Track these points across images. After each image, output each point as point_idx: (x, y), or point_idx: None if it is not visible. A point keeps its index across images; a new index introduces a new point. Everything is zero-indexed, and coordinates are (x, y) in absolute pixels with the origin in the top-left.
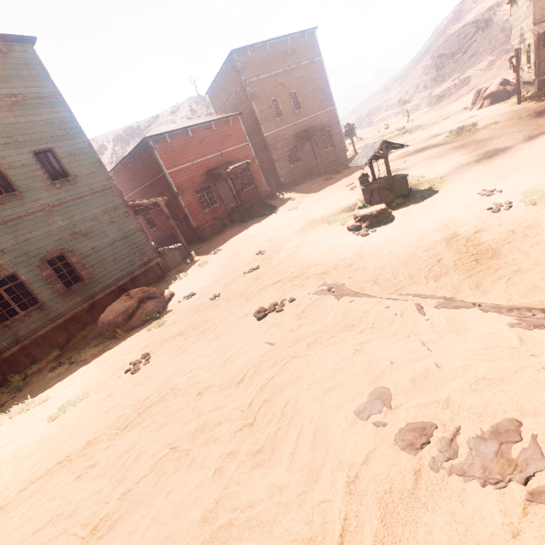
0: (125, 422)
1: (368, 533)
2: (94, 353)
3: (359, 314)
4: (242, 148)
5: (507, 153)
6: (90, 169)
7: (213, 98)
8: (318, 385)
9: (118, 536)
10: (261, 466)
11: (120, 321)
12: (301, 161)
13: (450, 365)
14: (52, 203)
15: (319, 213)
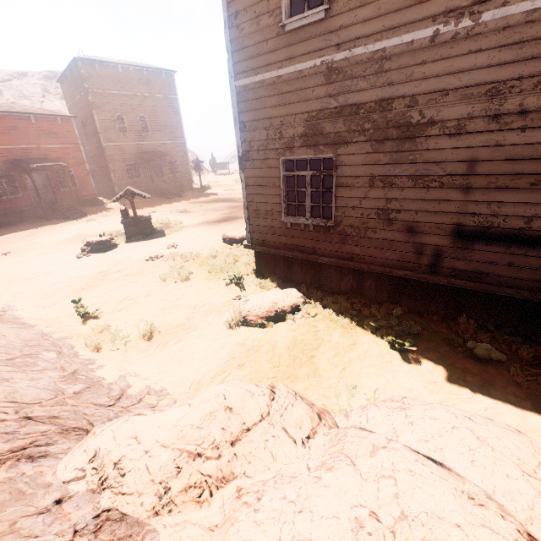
0: None
1: None
2: None
3: None
4: (70, 149)
5: (230, 222)
6: None
7: (64, 88)
8: None
9: None
10: None
11: None
12: (142, 178)
13: None
14: None
15: (95, 230)
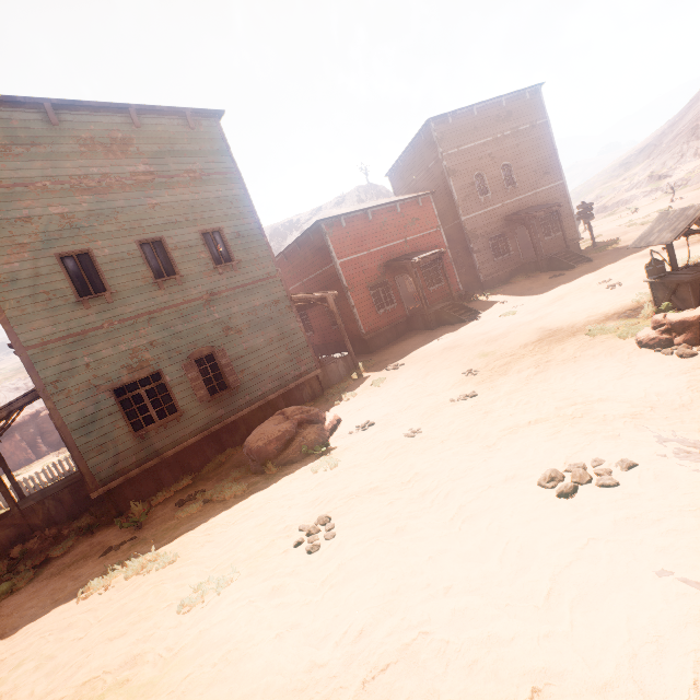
0: (333, 696)
1: None
2: (237, 493)
3: None
4: (431, 235)
5: None
6: (256, 254)
7: (394, 179)
8: None
9: None
10: None
11: (272, 450)
12: (511, 252)
13: None
14: (211, 291)
15: (563, 319)
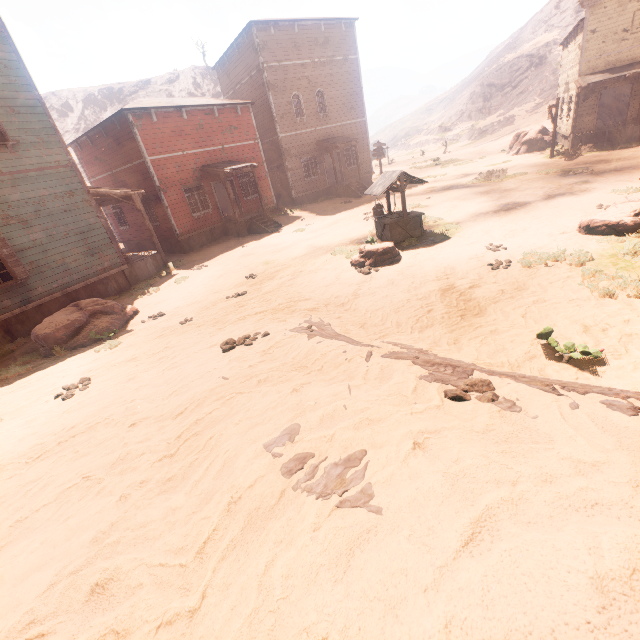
0: (40, 452)
1: (227, 539)
2: (21, 373)
3: (316, 356)
4: (249, 146)
5: (524, 209)
6: (40, 137)
7: (222, 75)
8: (248, 420)
9: (1, 559)
10: (167, 492)
11: (61, 336)
12: (319, 175)
13: (354, 407)
14: None
15: (326, 240)
